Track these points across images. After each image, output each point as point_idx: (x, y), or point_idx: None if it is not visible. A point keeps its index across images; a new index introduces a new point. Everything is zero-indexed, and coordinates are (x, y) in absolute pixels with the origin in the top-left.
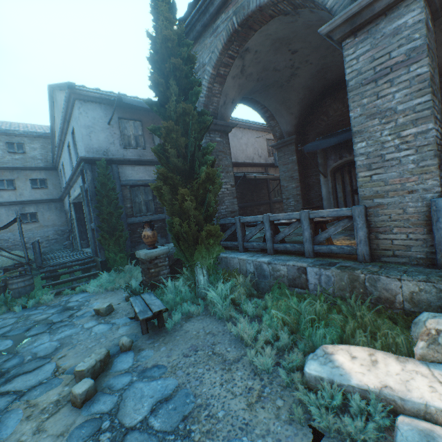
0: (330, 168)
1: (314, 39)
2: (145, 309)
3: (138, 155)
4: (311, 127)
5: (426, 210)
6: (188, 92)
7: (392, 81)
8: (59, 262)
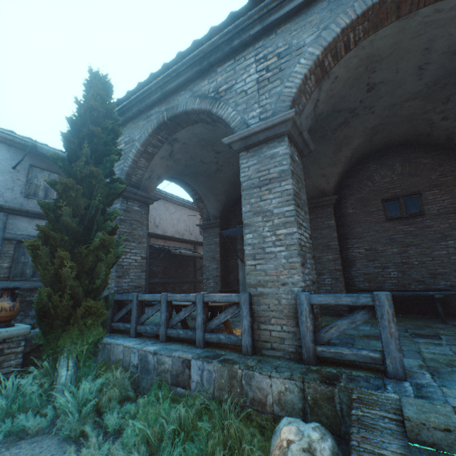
0: None
1: None
2: None
3: None
4: (234, 215)
5: (294, 302)
6: (105, 157)
7: (271, 190)
8: None
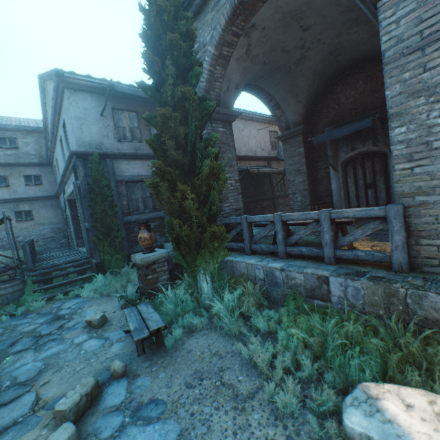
0: (341, 161)
1: (330, 11)
2: (141, 325)
3: (134, 148)
4: (319, 116)
5: None
6: (188, 73)
7: None
8: (51, 264)
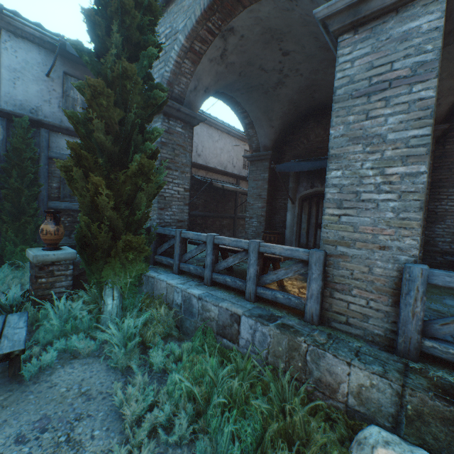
0: (300, 195)
1: (309, 43)
2: None
3: None
4: (289, 147)
5: (396, 275)
6: (140, 51)
7: (388, 100)
8: None
